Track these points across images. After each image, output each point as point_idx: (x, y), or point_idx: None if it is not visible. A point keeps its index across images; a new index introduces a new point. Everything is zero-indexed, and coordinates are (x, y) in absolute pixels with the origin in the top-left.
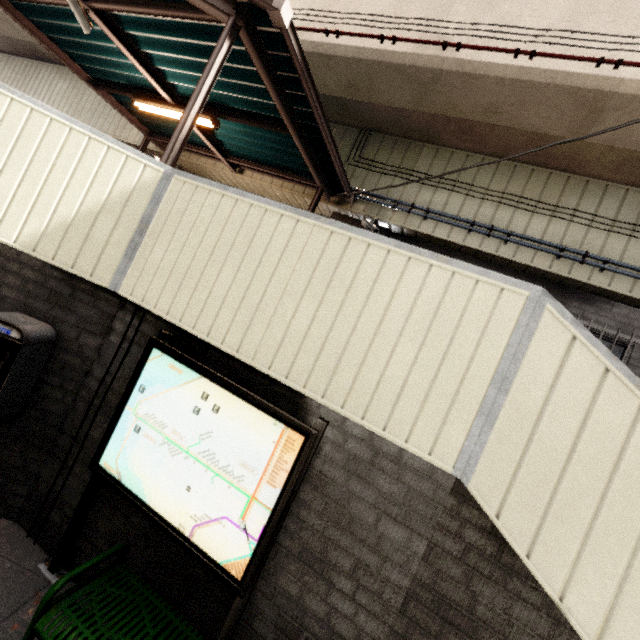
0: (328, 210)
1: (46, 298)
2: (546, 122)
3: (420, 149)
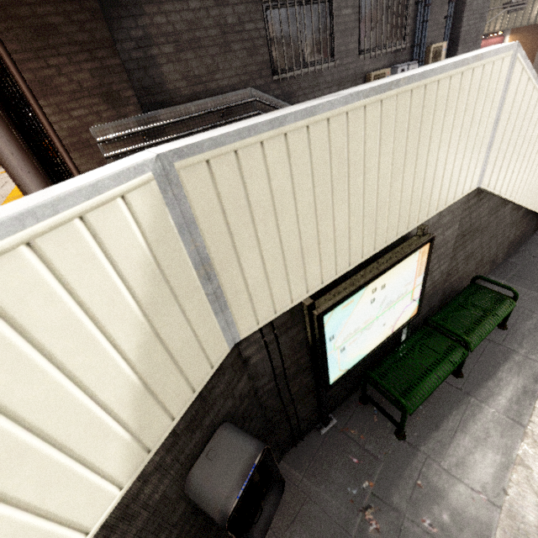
0: None
1: (189, 435)
2: None
3: None
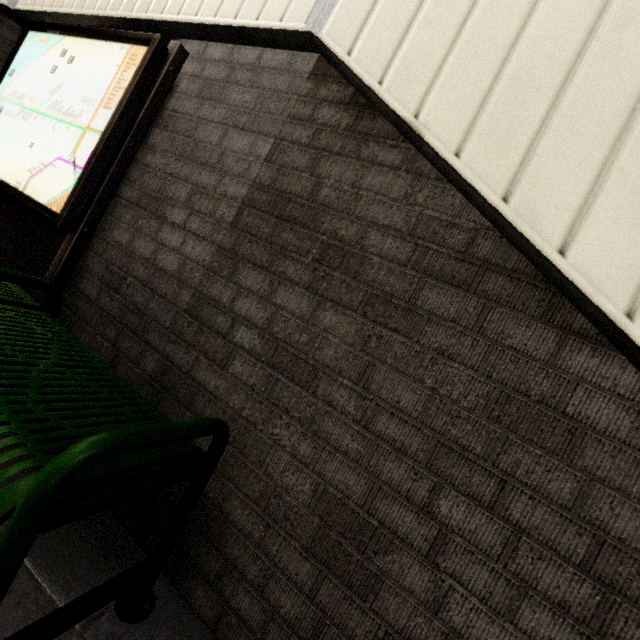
0: None
1: None
2: None
3: None
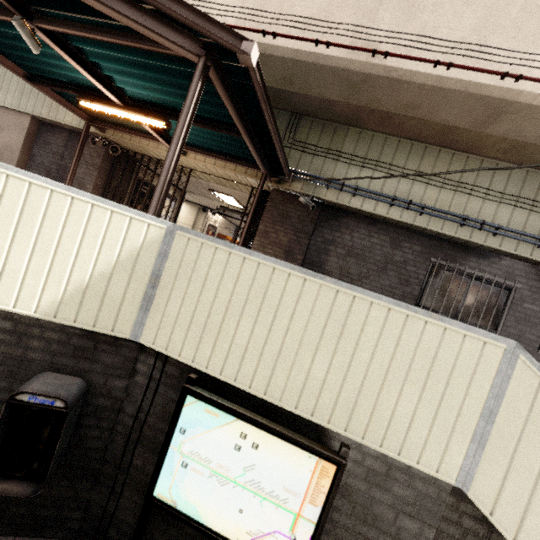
0: (268, 186)
1: (71, 354)
2: (455, 118)
3: (345, 132)
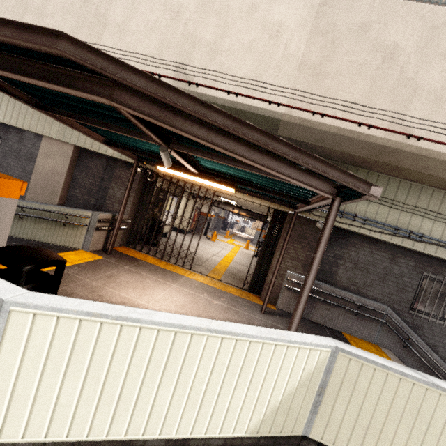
0: (286, 211)
1: None
2: None
3: (355, 172)
